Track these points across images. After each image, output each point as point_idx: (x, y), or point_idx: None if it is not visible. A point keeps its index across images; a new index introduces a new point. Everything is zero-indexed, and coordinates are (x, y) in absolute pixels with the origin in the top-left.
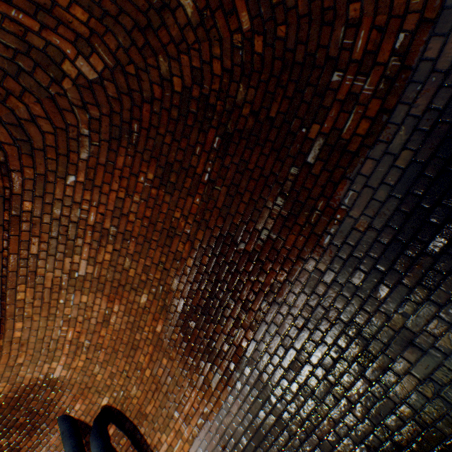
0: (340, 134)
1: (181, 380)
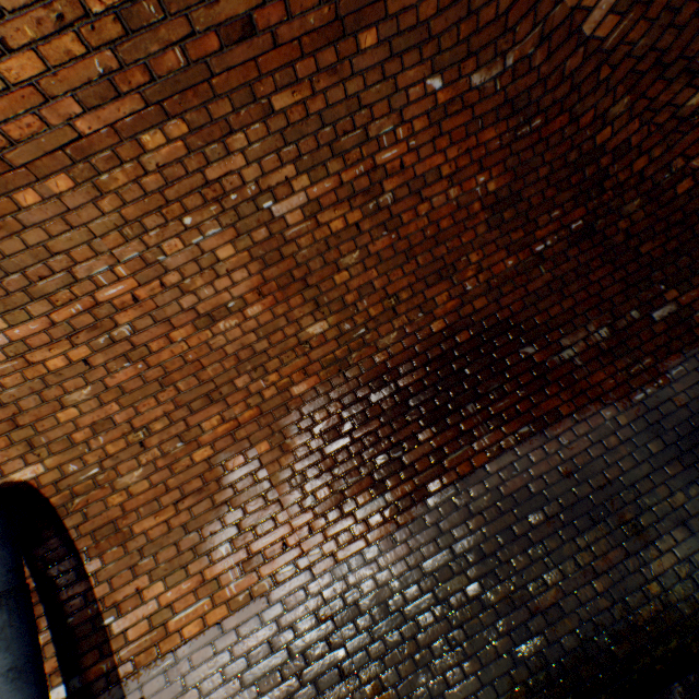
0: (692, 314)
1: (282, 491)
